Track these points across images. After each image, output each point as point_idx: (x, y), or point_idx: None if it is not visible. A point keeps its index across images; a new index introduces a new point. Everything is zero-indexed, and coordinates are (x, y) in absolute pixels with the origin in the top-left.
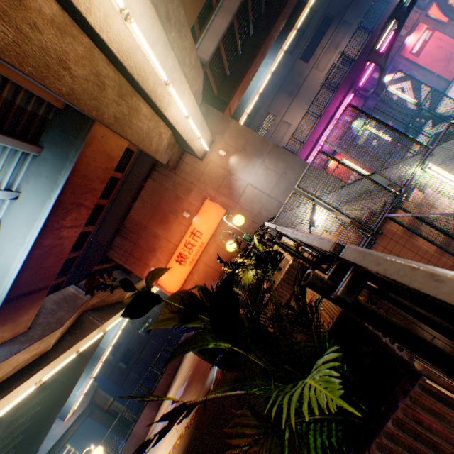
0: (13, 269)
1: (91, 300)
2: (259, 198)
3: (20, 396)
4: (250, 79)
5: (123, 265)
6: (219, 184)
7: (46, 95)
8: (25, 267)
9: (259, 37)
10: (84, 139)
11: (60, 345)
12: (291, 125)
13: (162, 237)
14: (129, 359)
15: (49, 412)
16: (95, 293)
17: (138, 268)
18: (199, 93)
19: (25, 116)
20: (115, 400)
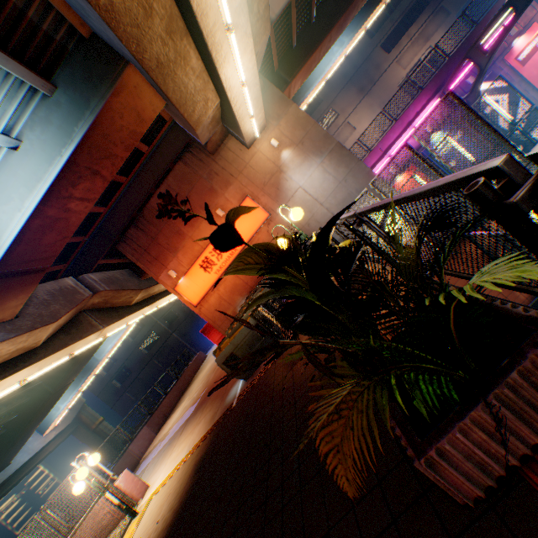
0: (4, 238)
1: (93, 298)
2: (310, 207)
3: (1, 393)
4: (320, 57)
5: (133, 265)
6: (265, 181)
7: (69, 12)
8: (20, 239)
9: (340, 3)
10: (112, 84)
11: (52, 343)
12: (355, 130)
13: (187, 235)
14: (125, 378)
15: (27, 422)
16: (98, 291)
17: (154, 269)
18: (260, 58)
19: (38, 37)
20: (105, 420)
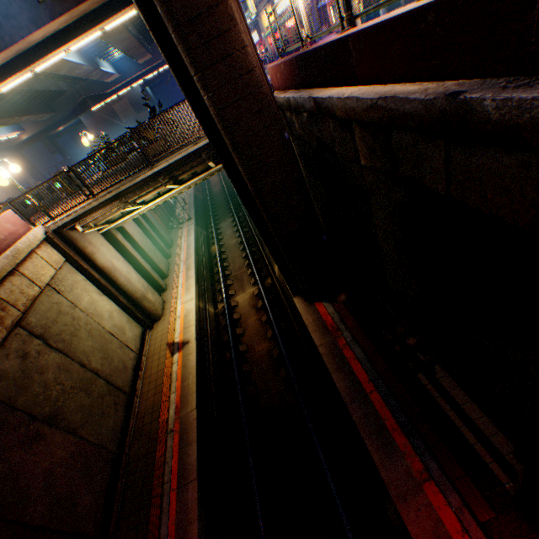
0: None
1: None
2: None
3: None
4: None
5: None
6: None
7: None
8: None
9: None
10: None
11: None
12: None
13: None
14: None
15: None
16: None
17: None
18: None
19: None
20: None
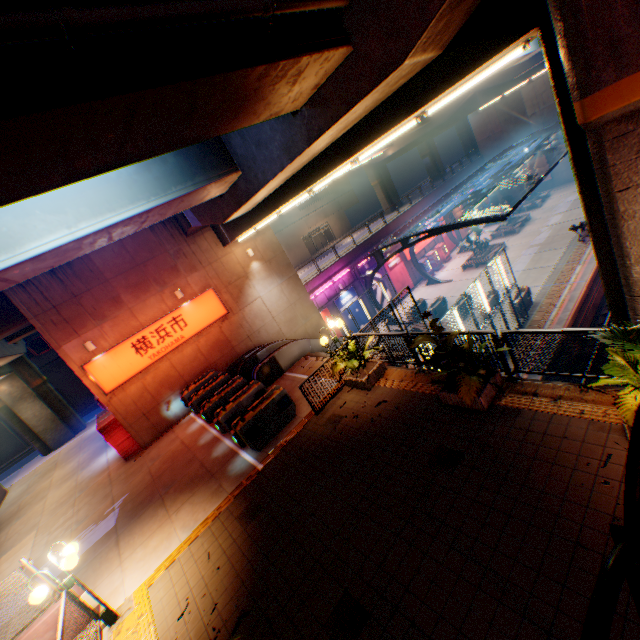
0: (27, 247)
1: None
2: (265, 317)
3: None
4: None
5: None
6: (232, 280)
7: None
8: (43, 254)
9: None
10: (220, 175)
11: None
12: None
13: (126, 305)
14: None
15: None
16: None
17: (58, 333)
18: None
19: None
20: None
